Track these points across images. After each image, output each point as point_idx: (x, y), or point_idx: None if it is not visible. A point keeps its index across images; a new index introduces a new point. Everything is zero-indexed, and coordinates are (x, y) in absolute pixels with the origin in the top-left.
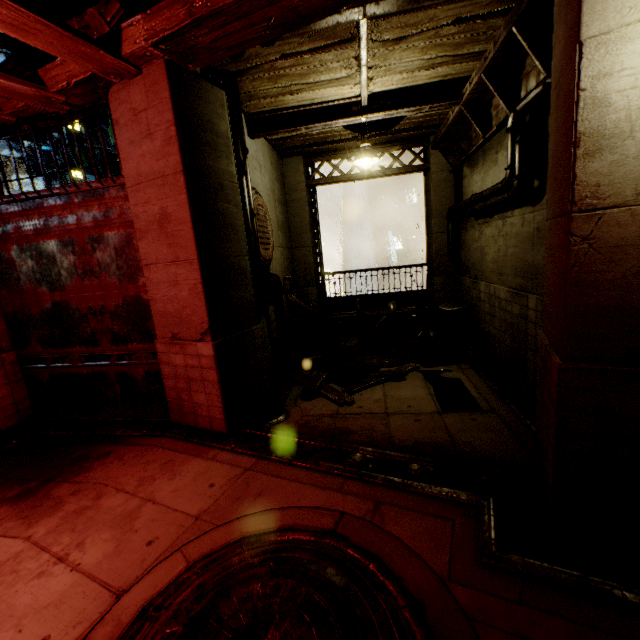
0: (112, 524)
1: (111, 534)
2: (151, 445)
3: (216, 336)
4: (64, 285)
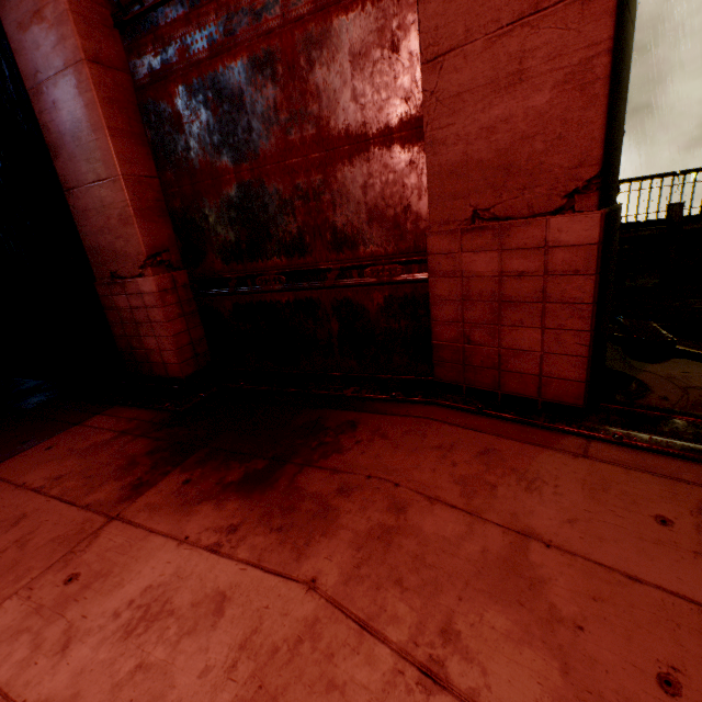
0: (487, 588)
1: (510, 620)
2: (420, 417)
3: (600, 199)
4: (255, 149)
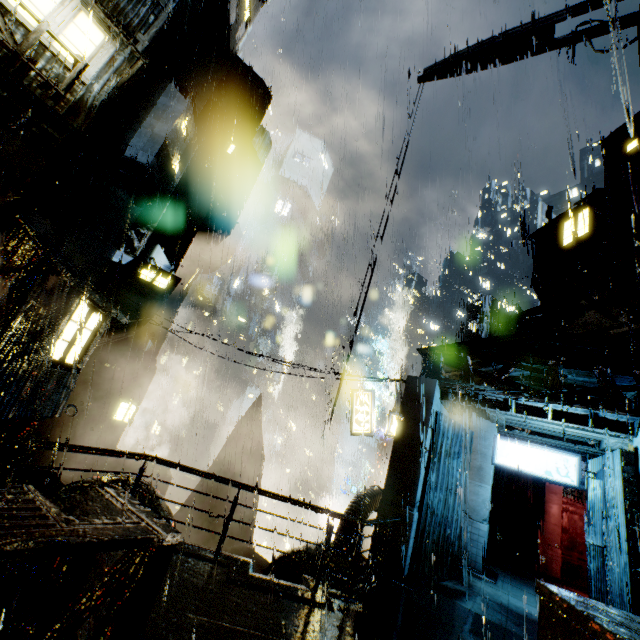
0: None
1: None
2: None
3: None
4: (576, 530)
